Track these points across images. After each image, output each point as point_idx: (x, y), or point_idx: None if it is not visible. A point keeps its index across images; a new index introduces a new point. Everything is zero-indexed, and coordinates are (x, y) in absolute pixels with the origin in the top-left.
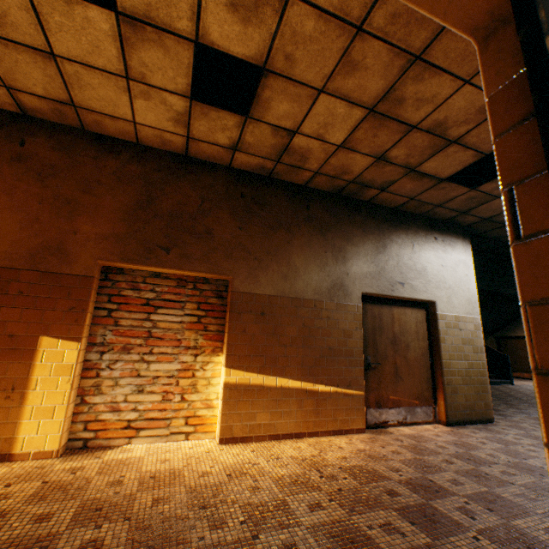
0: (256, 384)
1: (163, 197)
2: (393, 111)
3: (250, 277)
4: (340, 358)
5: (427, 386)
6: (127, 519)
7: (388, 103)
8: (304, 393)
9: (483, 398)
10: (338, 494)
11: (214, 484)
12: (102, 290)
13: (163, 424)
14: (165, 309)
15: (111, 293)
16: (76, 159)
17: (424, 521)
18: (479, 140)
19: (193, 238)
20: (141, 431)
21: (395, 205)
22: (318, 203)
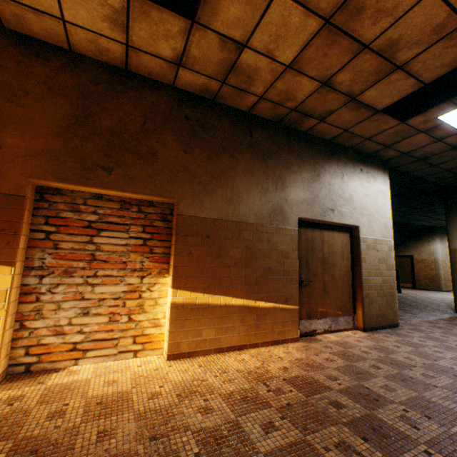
0: (201, 303)
1: (102, 113)
2: (349, 25)
3: (195, 201)
4: (279, 277)
5: (349, 299)
6: None
7: (346, 12)
8: (246, 309)
9: (392, 307)
10: (288, 410)
11: (164, 407)
12: (38, 211)
13: (110, 344)
14: (109, 232)
15: (49, 215)
16: None
17: (374, 435)
18: (424, 66)
19: (136, 159)
20: (88, 352)
21: (330, 137)
22: (260, 131)
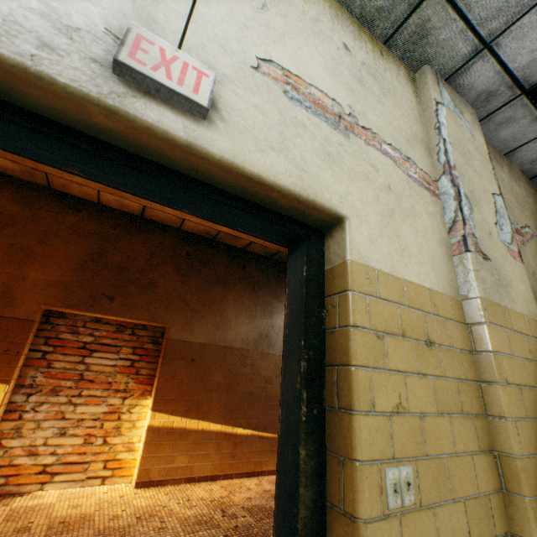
0: (178, 427)
1: (115, 251)
2: None
3: (185, 326)
4: (260, 403)
5: None
6: None
7: None
8: (223, 436)
9: None
10: (234, 530)
11: (122, 526)
12: (40, 332)
13: (81, 468)
14: (101, 352)
15: (49, 336)
16: (38, 212)
17: None
18: None
19: (138, 288)
20: (57, 475)
21: None
22: (253, 264)
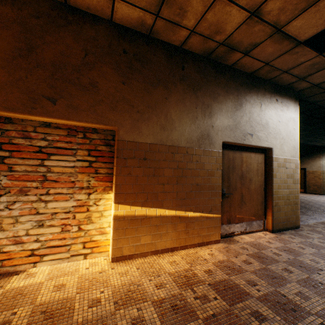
0: (140, 215)
1: (44, 46)
2: None
3: (133, 128)
4: (205, 192)
5: (261, 207)
6: None
7: None
8: (177, 219)
9: (295, 213)
10: (213, 323)
11: (100, 318)
12: None
13: (64, 249)
14: (58, 155)
15: (2, 142)
16: None
17: None
18: None
19: (78, 90)
20: (45, 256)
21: (252, 70)
22: (191, 65)
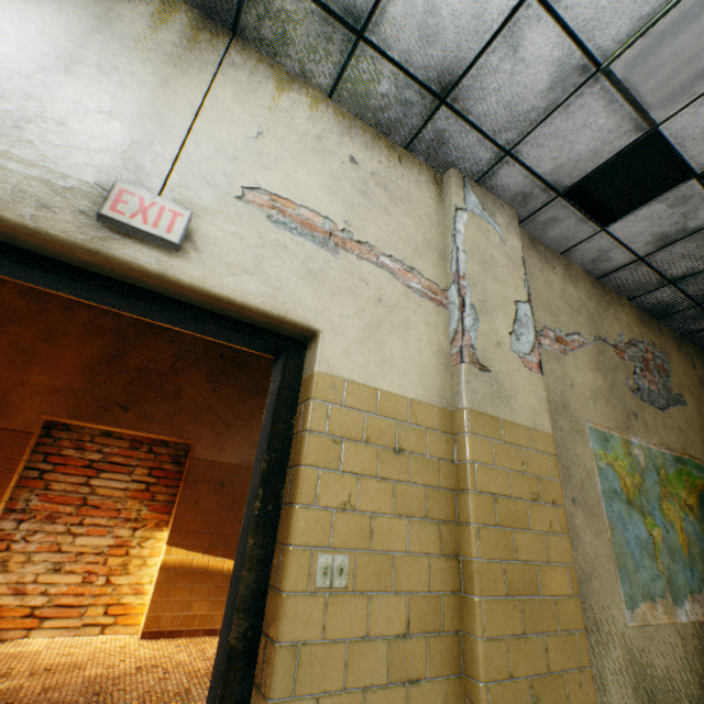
0: (199, 566)
1: (134, 352)
2: None
3: (215, 443)
4: None
5: None
6: (9, 703)
7: None
8: None
9: None
10: None
11: (118, 675)
12: (39, 447)
13: (76, 612)
14: (111, 473)
15: (50, 452)
16: (46, 307)
17: None
18: None
19: (159, 397)
20: (47, 620)
21: None
22: None
